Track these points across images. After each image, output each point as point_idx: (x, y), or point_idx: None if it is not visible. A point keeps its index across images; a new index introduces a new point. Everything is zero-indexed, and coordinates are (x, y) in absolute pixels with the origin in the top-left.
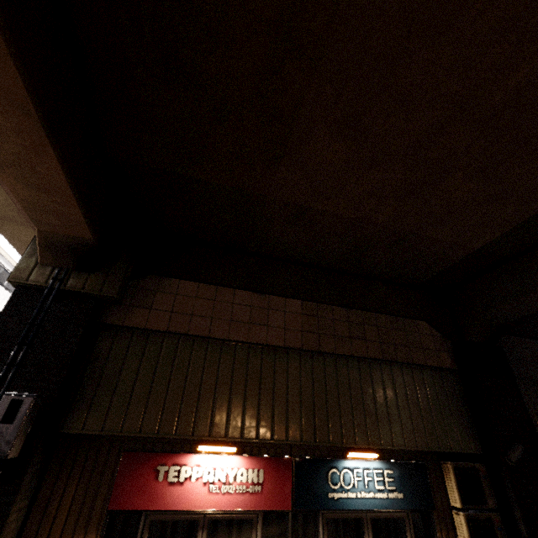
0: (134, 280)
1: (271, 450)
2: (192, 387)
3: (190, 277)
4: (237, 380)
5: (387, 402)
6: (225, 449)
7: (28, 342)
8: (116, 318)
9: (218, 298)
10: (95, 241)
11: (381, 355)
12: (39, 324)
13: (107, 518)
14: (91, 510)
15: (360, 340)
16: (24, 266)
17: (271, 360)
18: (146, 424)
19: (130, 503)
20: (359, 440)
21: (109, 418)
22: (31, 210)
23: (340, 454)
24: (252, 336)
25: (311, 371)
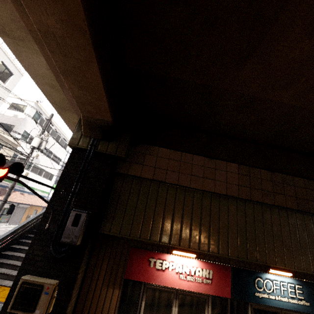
0: (133, 146)
1: (216, 259)
2: (168, 215)
3: (165, 146)
4: (195, 213)
5: (299, 239)
6: (189, 255)
7: (80, 181)
8: (124, 169)
9: (182, 160)
10: (113, 122)
11: (296, 206)
12: (85, 171)
13: (124, 282)
14: (115, 276)
15: (280, 195)
16: (75, 137)
17: (217, 202)
18: (143, 233)
19: (136, 277)
20: (278, 262)
21: (123, 227)
22: (80, 103)
23: (263, 269)
24: (205, 186)
25: (244, 213)
